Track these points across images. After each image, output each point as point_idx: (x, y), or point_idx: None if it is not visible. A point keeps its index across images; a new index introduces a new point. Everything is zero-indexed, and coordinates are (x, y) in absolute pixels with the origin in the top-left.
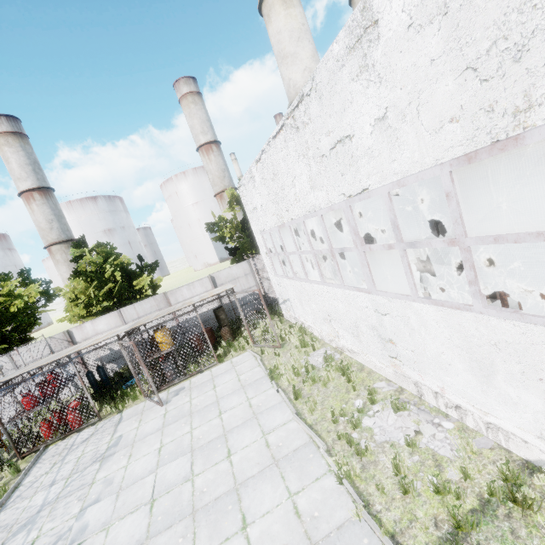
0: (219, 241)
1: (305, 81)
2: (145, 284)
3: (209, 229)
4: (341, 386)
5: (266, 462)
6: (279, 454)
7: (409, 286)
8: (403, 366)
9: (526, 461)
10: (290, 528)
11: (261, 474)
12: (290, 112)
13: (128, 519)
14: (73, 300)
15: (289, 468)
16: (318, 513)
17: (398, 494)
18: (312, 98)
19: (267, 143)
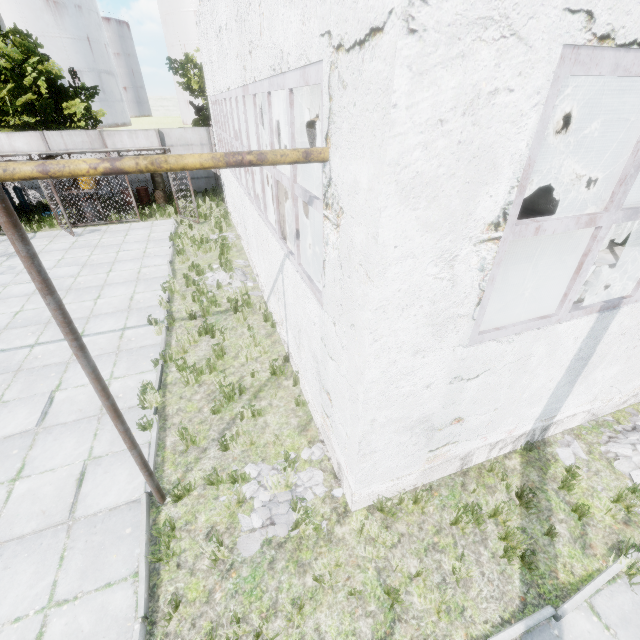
0: (186, 90)
1: None
2: (77, 112)
3: (173, 68)
4: (216, 256)
5: (131, 279)
6: (143, 277)
7: (245, 183)
8: (249, 248)
9: (265, 302)
10: (123, 303)
11: (124, 283)
12: None
13: (22, 285)
14: None
15: (143, 284)
16: (143, 301)
17: (192, 302)
18: None
19: None
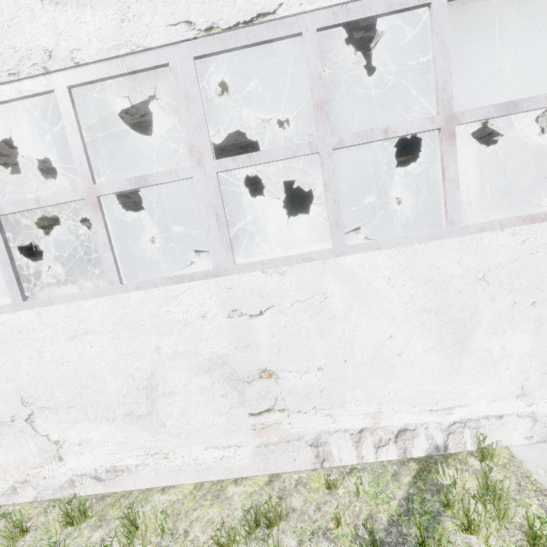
0: None
1: None
2: None
3: None
4: None
5: None
6: None
7: None
8: None
9: None
10: None
11: None
12: None
13: None
14: None
15: None
16: None
17: None
18: None
19: None
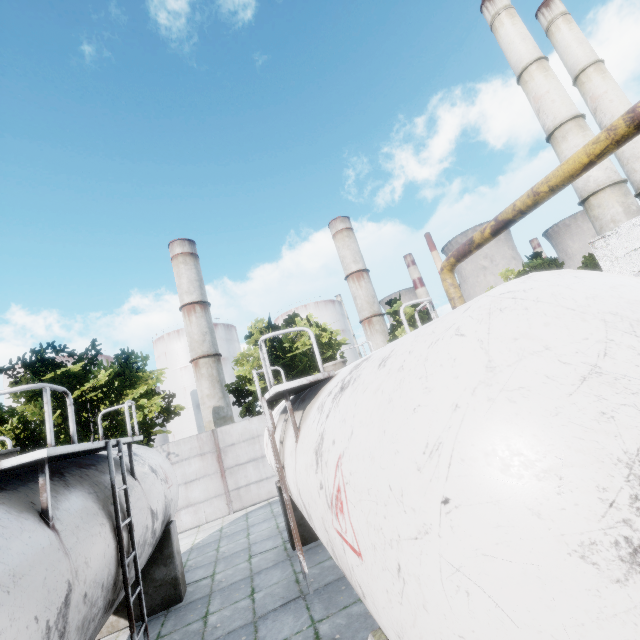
0: None
1: (607, 176)
2: None
3: None
4: None
5: None
6: None
7: None
8: None
9: None
10: None
11: None
12: None
13: None
14: None
15: None
16: None
17: None
18: None
19: None
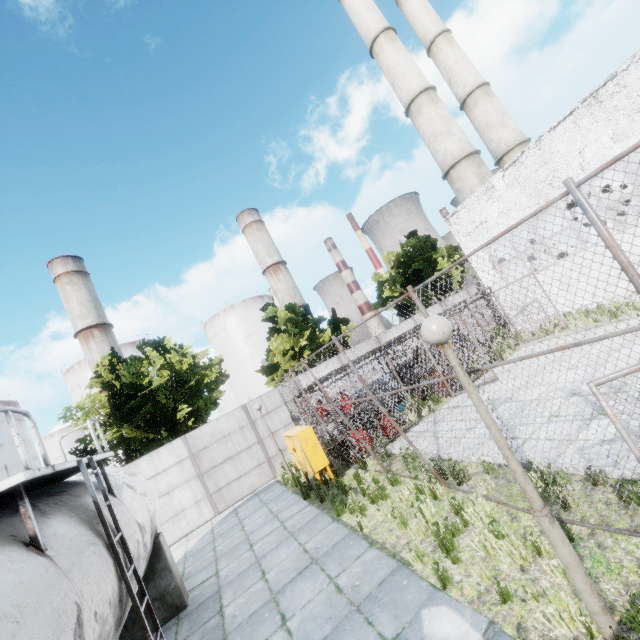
0: (380, 306)
1: (461, 148)
2: (348, 334)
3: (378, 289)
4: None
5: None
6: None
7: None
8: None
9: None
10: None
11: None
12: (590, 95)
13: None
14: (285, 353)
15: None
16: None
17: None
18: (630, 70)
19: (537, 139)
